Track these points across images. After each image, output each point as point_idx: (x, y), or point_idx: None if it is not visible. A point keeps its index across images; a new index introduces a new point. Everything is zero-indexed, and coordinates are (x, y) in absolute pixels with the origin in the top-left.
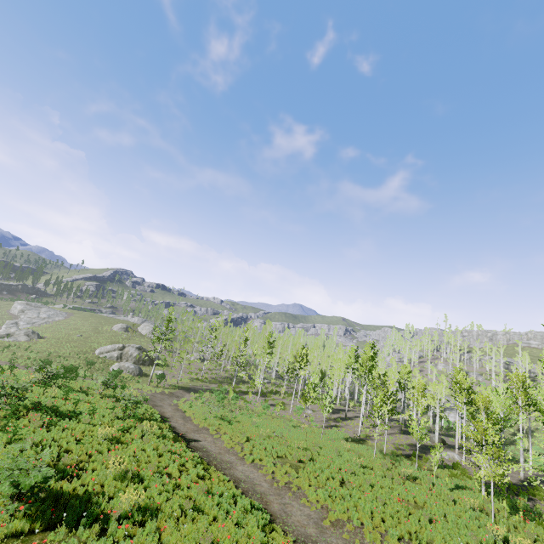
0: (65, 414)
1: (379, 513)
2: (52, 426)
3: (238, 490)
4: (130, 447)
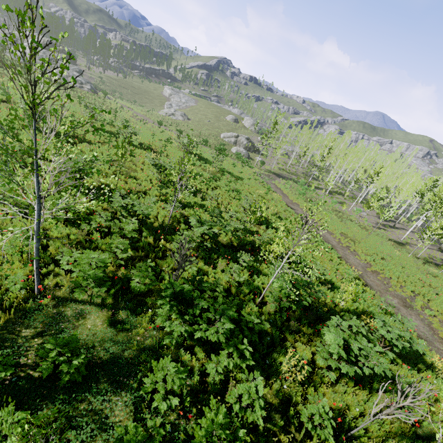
0: (236, 177)
1: (403, 278)
2: (235, 182)
3: (322, 239)
4: (271, 203)
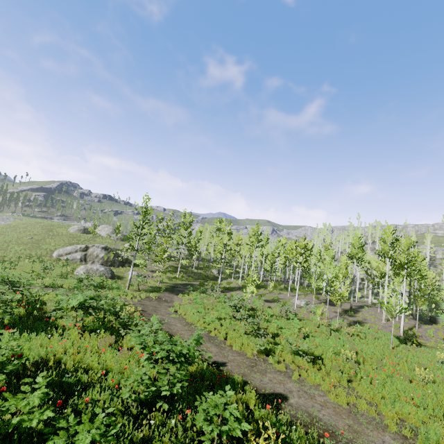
0: None
1: None
2: None
3: None
4: None
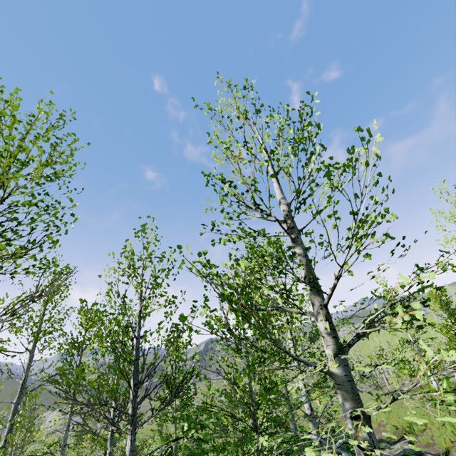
0: None
1: None
2: None
3: None
4: None
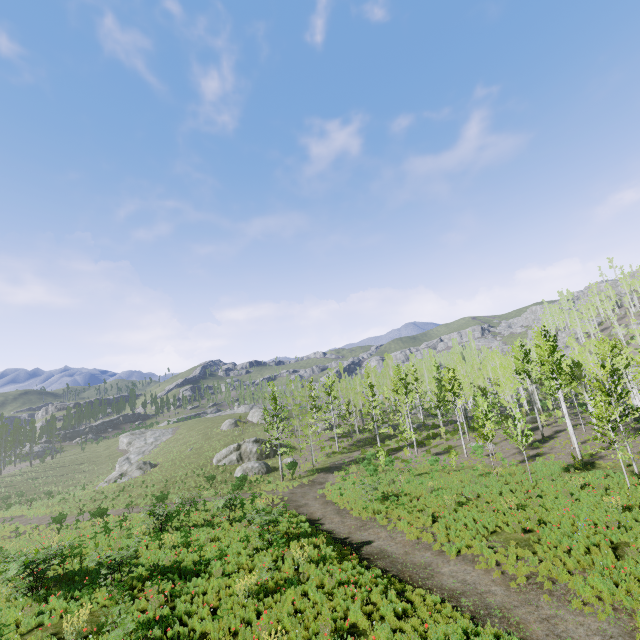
0: (190, 570)
1: None
2: (177, 597)
3: (466, 620)
4: (285, 597)
